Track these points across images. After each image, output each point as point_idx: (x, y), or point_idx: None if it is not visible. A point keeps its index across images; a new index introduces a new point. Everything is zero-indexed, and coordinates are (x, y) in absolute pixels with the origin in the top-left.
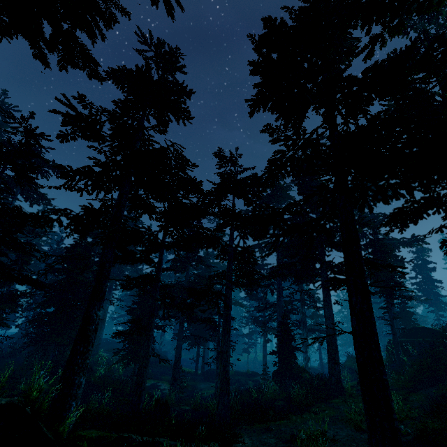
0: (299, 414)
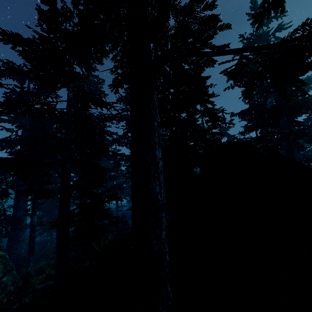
0: None
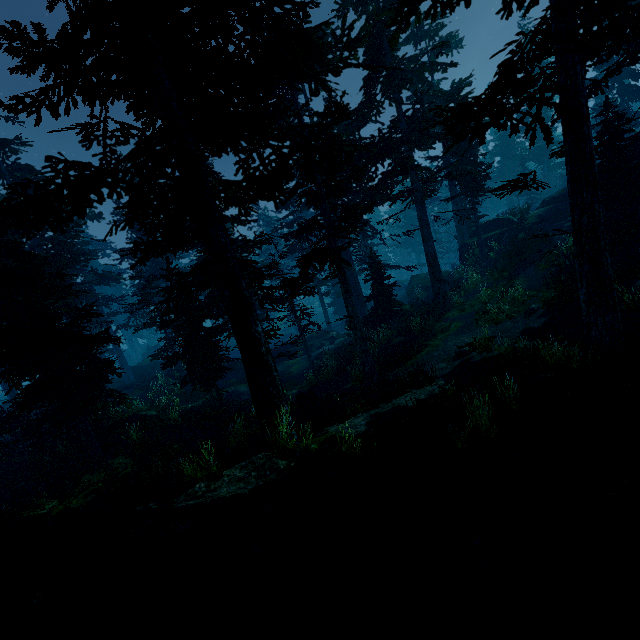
0: (432, 339)
